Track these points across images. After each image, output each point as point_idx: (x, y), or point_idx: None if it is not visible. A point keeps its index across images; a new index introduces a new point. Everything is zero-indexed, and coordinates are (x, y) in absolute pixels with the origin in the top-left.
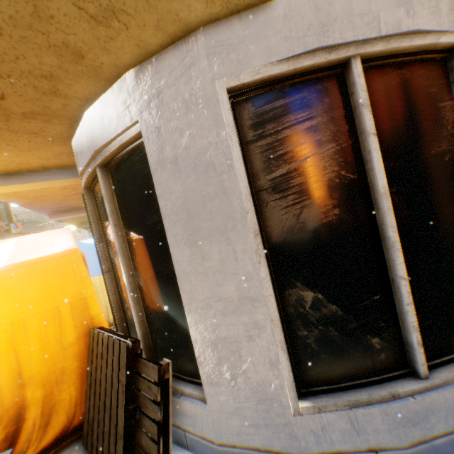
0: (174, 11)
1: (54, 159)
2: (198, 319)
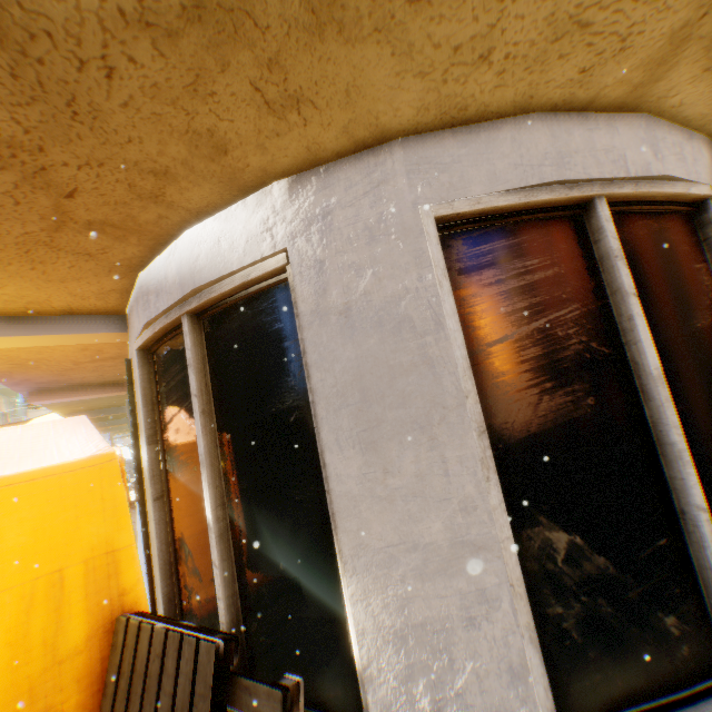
0: (375, 112)
1: (94, 299)
2: (371, 586)
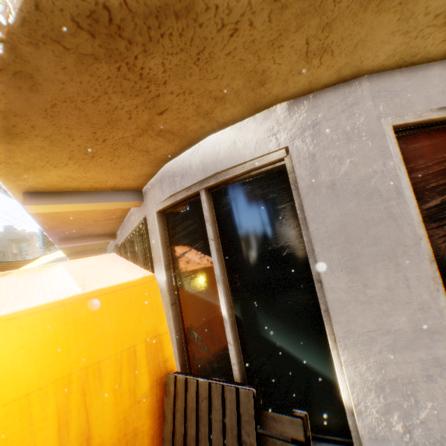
0: (363, 58)
1: (130, 180)
2: (357, 356)
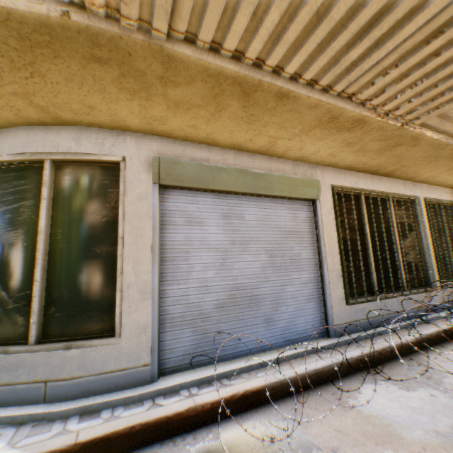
0: None
1: None
2: None
